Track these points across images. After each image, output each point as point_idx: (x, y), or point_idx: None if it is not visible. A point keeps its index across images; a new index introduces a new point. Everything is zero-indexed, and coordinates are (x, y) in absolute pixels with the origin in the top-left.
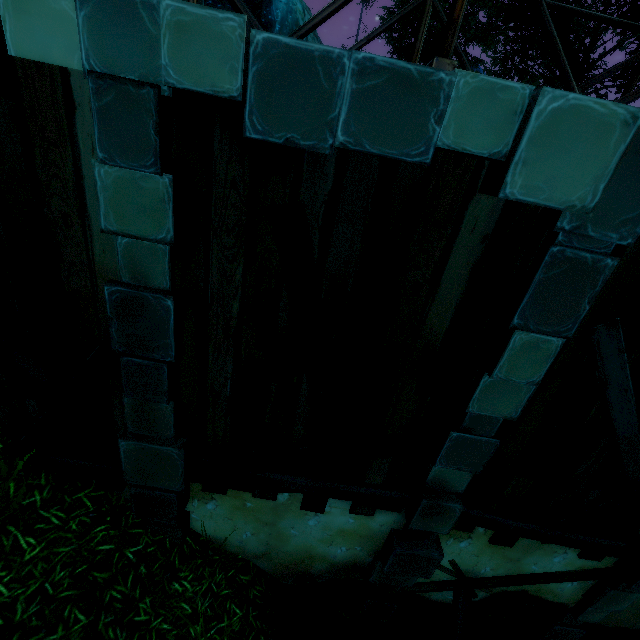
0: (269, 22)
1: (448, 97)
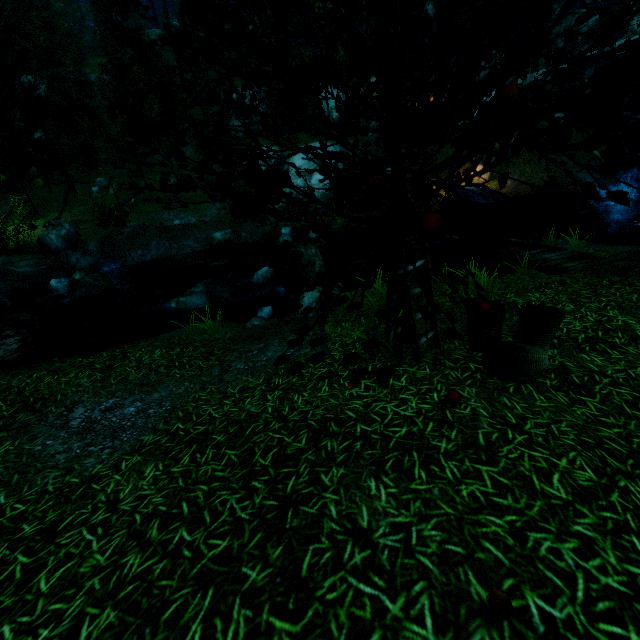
0: None
1: None
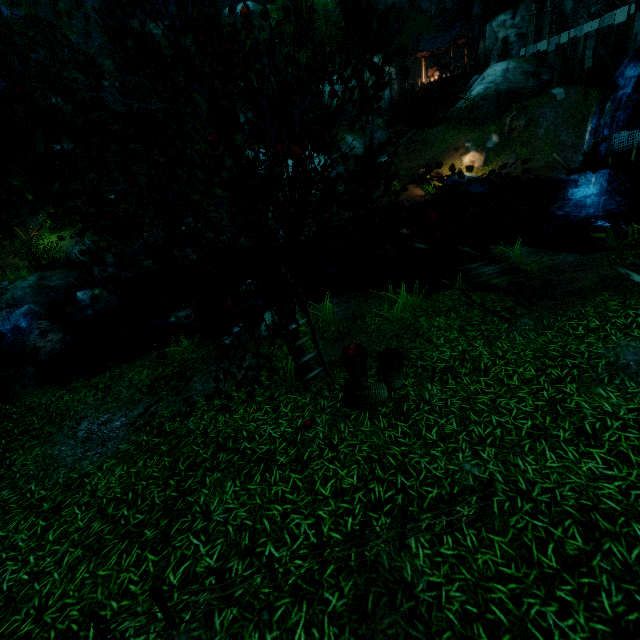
0: None
1: None
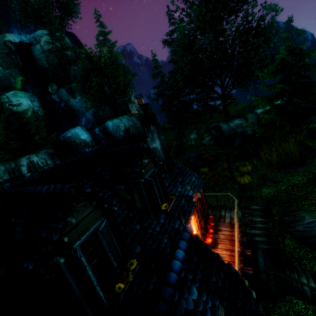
0: (110, 131)
1: None
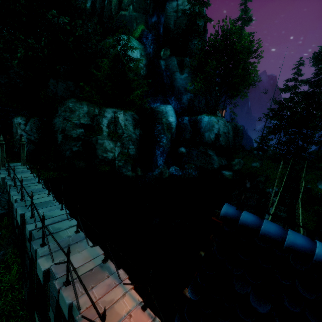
0: (200, 127)
1: (35, 252)
